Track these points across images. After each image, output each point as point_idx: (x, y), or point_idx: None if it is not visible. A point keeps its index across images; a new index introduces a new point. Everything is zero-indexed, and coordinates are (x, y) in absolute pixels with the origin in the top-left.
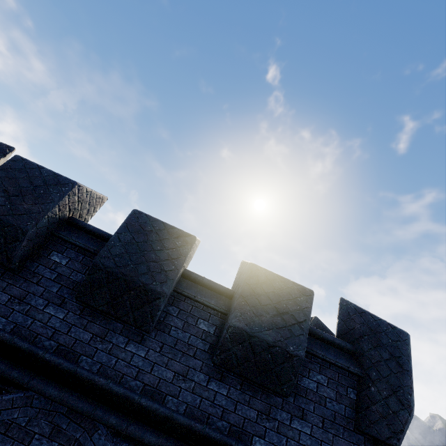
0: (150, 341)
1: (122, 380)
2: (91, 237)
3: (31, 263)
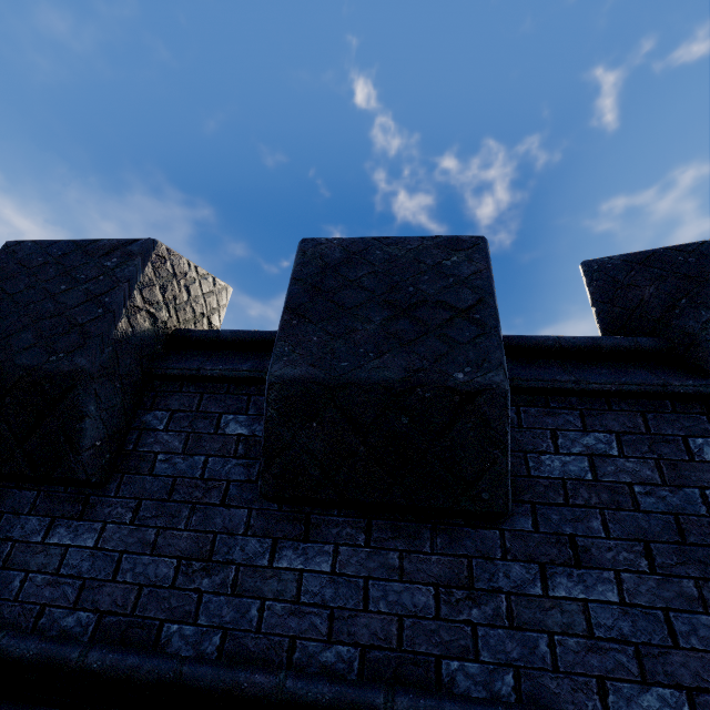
0: (105, 506)
1: (42, 622)
2: None
3: None
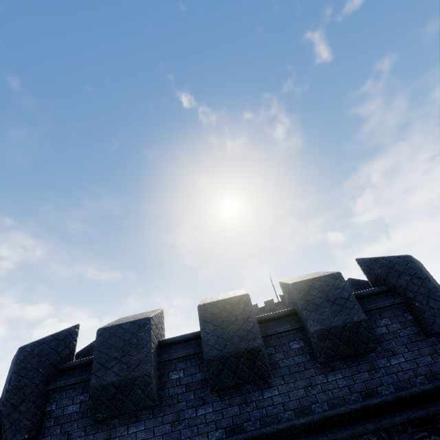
0: (274, 381)
1: (279, 418)
2: (183, 345)
3: (163, 392)
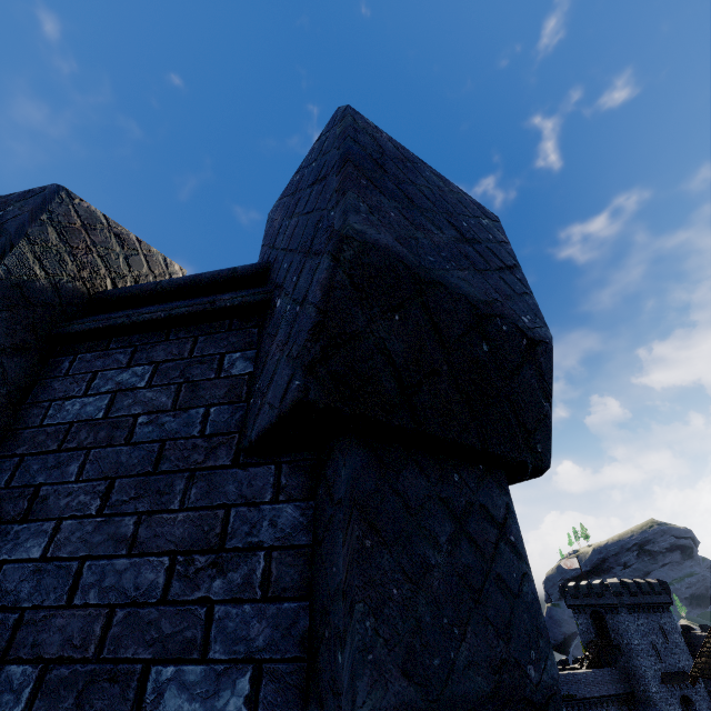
0: None
1: None
2: None
3: None
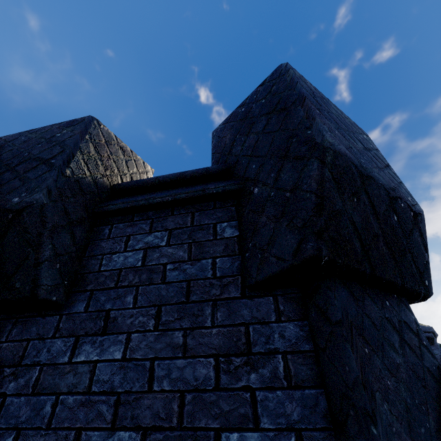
0: None
1: None
2: None
3: None
